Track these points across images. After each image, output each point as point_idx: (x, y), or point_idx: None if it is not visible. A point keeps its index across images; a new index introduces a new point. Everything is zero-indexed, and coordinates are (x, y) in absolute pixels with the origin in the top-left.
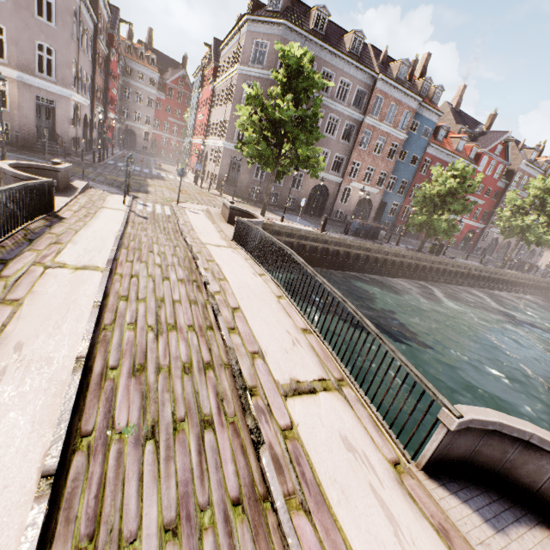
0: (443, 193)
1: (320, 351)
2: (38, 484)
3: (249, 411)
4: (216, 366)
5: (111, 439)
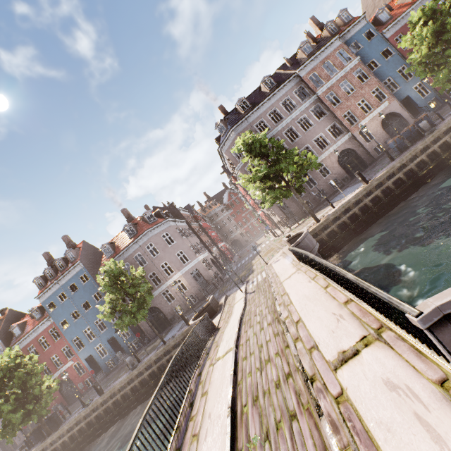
0: (434, 41)
1: (359, 313)
2: None
3: (311, 395)
4: (292, 373)
5: (250, 448)
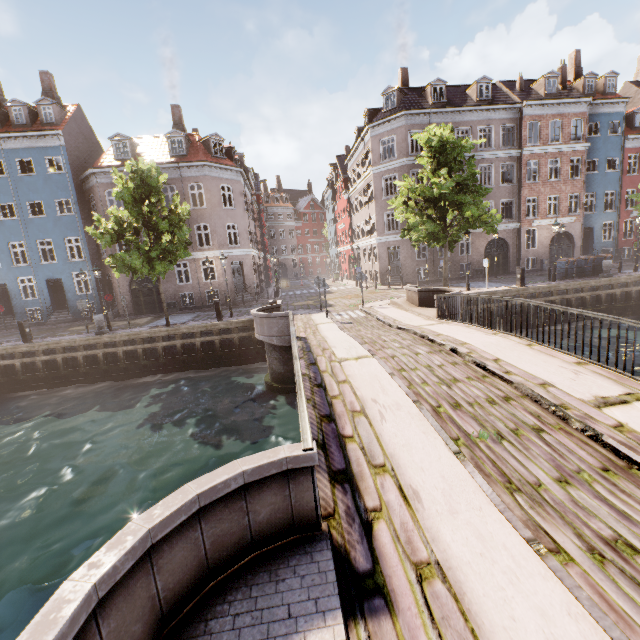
0: None
1: (609, 375)
2: (456, 456)
3: (571, 417)
4: (513, 398)
5: (475, 441)
